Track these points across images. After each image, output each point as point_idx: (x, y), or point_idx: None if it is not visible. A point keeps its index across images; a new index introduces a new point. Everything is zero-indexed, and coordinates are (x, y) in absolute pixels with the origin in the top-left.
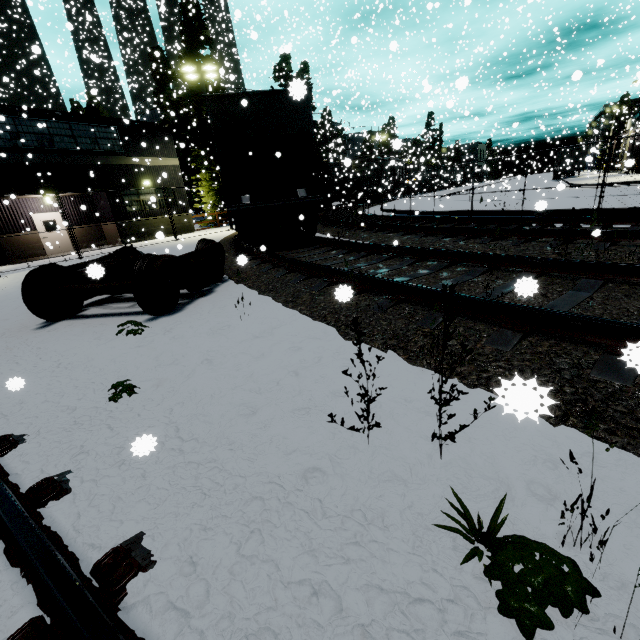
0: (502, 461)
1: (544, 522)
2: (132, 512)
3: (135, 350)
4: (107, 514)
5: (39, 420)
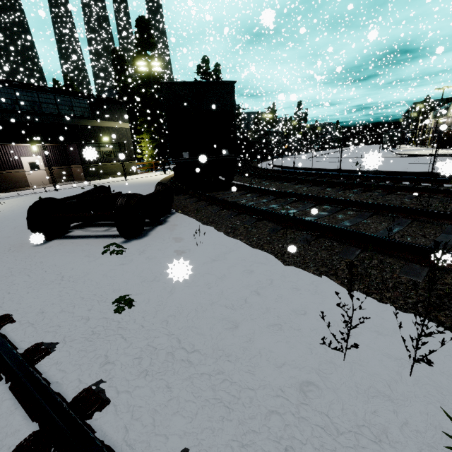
0: None
1: None
2: (170, 425)
3: (120, 267)
4: (149, 427)
5: (62, 329)
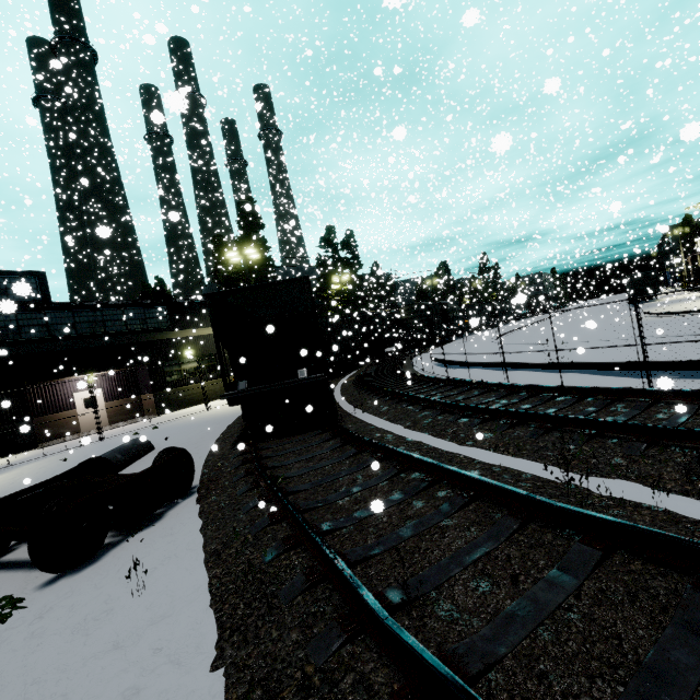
0: None
1: None
2: None
3: None
4: None
5: None
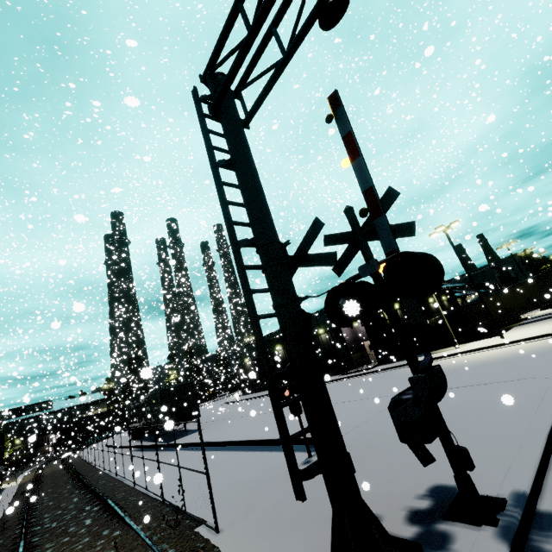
0: None
1: None
2: None
3: None
4: None
5: None
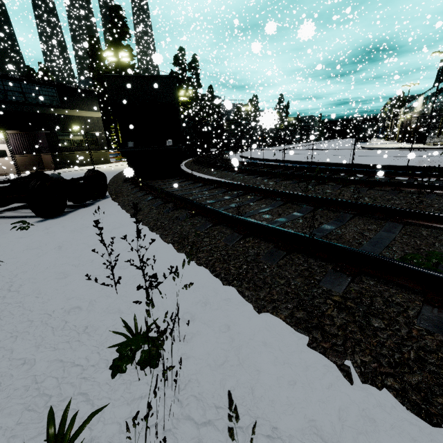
0: (181, 303)
1: (177, 331)
2: None
3: (17, 239)
4: None
5: None
